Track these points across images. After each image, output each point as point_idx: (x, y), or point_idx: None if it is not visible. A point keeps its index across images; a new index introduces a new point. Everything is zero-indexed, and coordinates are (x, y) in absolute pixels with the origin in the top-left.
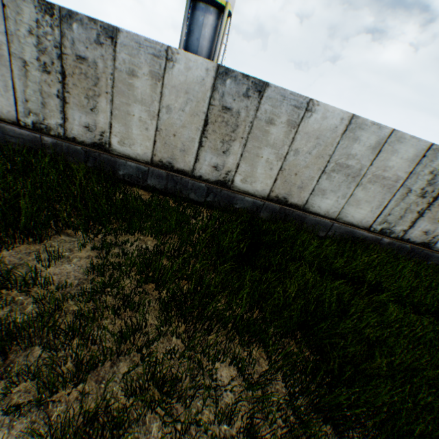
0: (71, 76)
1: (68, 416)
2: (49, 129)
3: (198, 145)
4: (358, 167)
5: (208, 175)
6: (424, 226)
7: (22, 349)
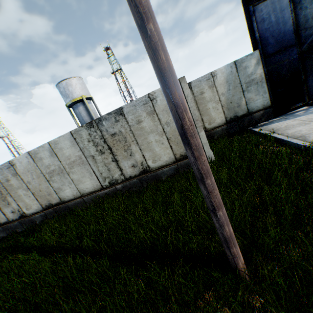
0: None
1: None
2: None
3: None
4: (57, 167)
5: (15, 217)
6: (128, 163)
7: None
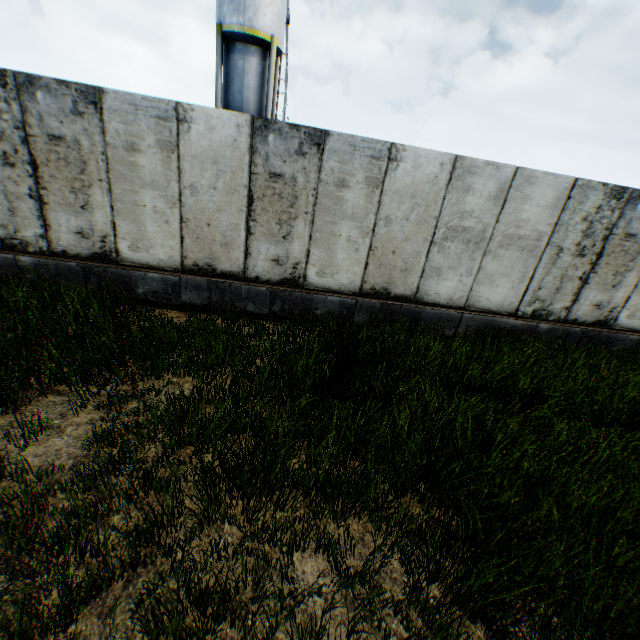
0: (46, 165)
1: None
2: (25, 244)
3: (245, 233)
4: (480, 227)
5: (268, 273)
6: (594, 297)
7: None
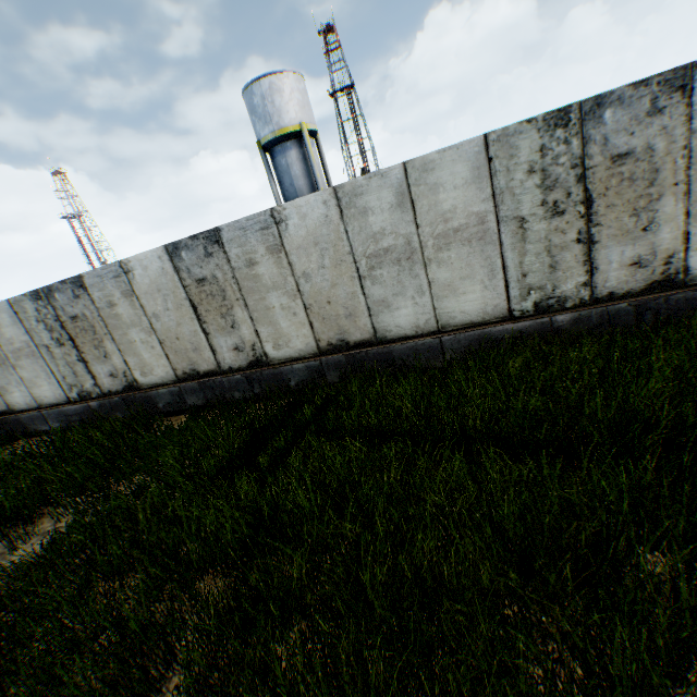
0: (78, 337)
1: None
2: (90, 394)
3: (205, 335)
4: (402, 241)
5: (237, 361)
6: (622, 254)
7: None
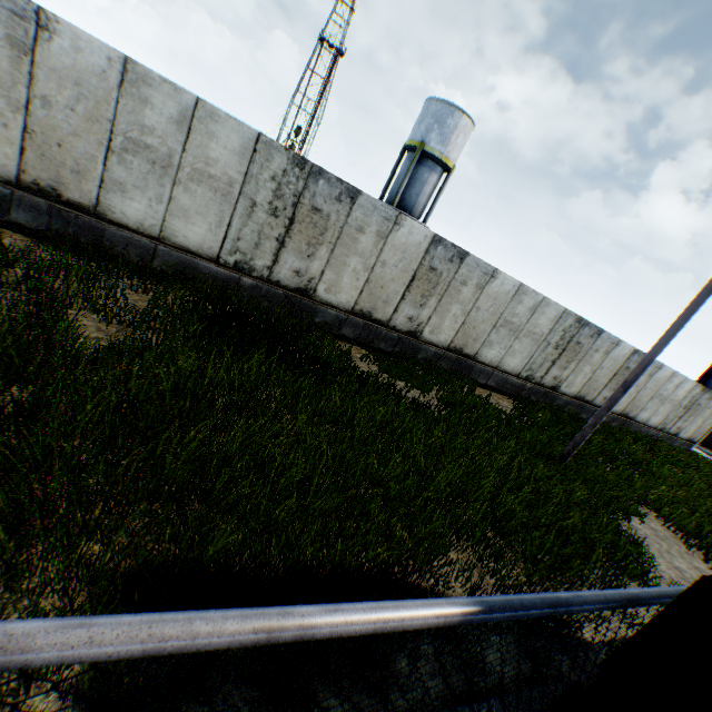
0: (566, 351)
1: None
2: (532, 379)
3: (603, 386)
4: (665, 395)
5: (598, 402)
6: (677, 424)
7: None
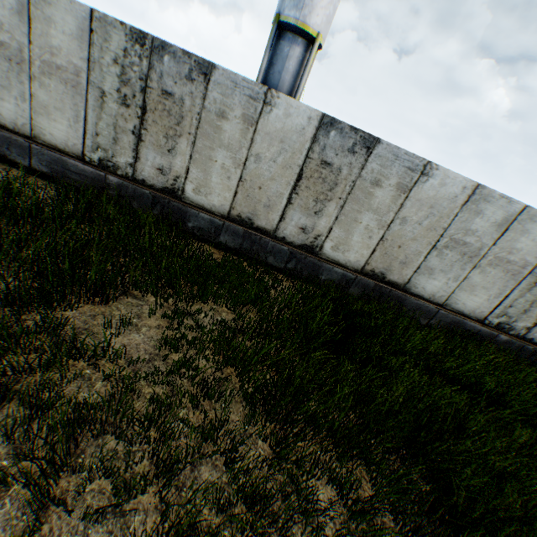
0: (152, 112)
1: (157, 531)
2: (116, 167)
3: (286, 202)
4: (477, 245)
5: (293, 237)
6: None
7: (93, 437)
